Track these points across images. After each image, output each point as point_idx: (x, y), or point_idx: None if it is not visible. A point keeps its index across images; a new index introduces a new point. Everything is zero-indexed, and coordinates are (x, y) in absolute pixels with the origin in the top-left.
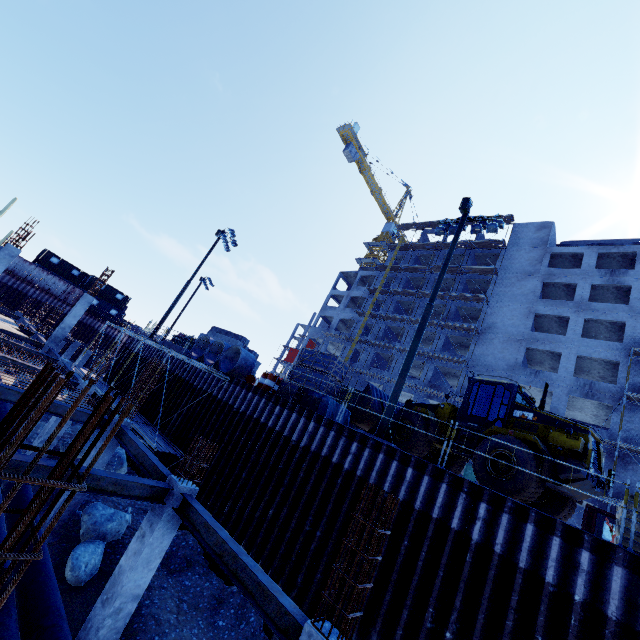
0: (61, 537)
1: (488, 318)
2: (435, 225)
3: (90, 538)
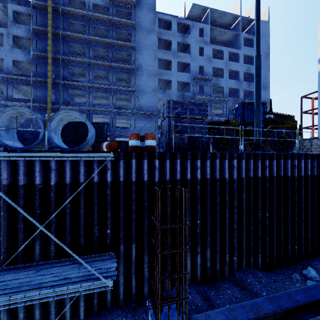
0: None
1: (137, 61)
2: None
3: None
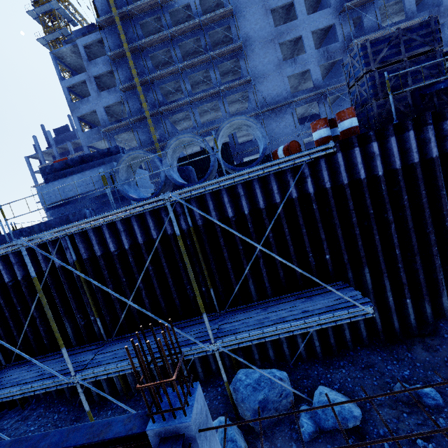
0: None
1: (240, 32)
2: None
3: None
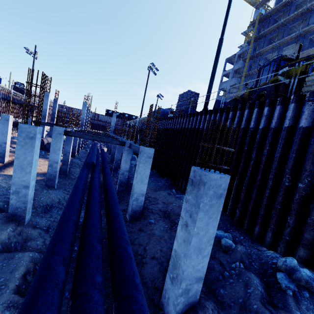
0: None
1: None
2: None
3: None
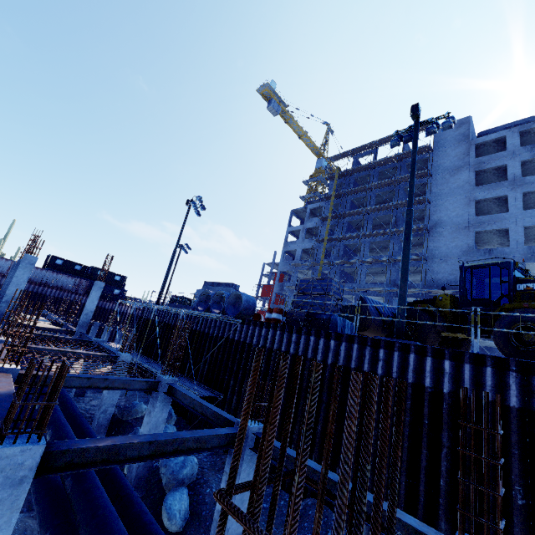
0: (146, 490)
1: (433, 215)
2: (363, 149)
3: (172, 486)
